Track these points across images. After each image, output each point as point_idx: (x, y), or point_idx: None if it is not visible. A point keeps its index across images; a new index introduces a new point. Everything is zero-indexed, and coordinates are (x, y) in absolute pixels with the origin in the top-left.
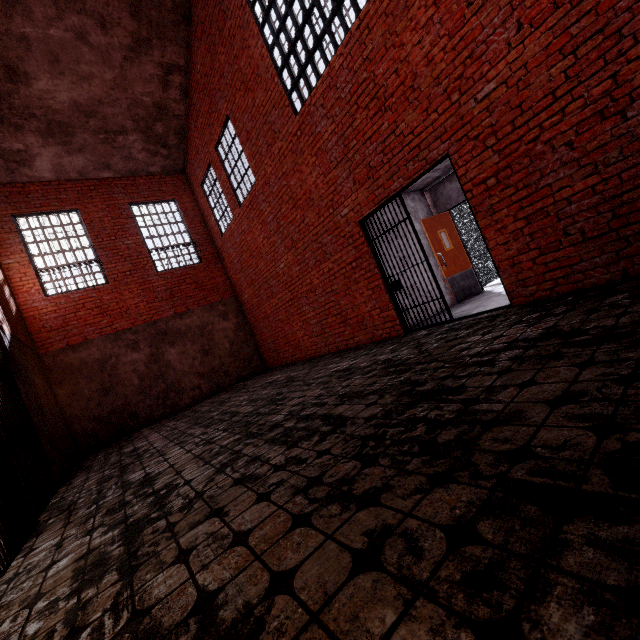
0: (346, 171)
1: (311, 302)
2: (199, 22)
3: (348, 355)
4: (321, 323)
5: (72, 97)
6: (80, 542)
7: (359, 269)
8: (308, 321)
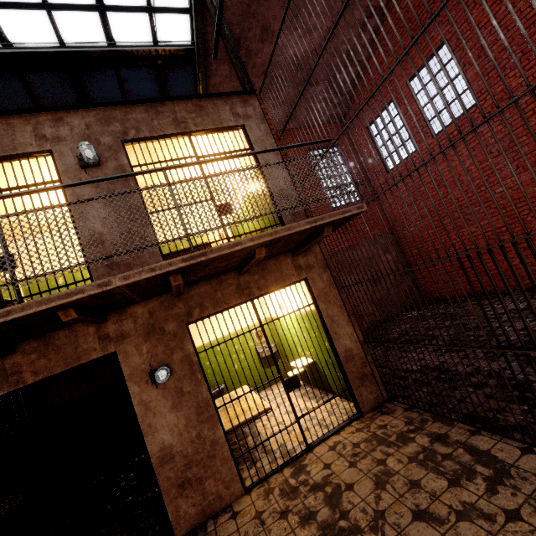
0: None
1: None
2: None
3: None
4: None
5: (294, 51)
6: None
7: None
8: None
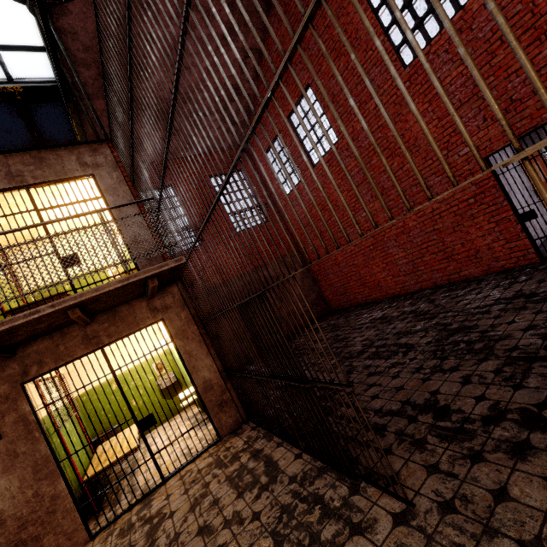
0: (473, 110)
1: (401, 244)
2: (282, 4)
3: (474, 287)
4: (413, 262)
5: None
6: (488, 469)
7: (478, 204)
8: (394, 262)
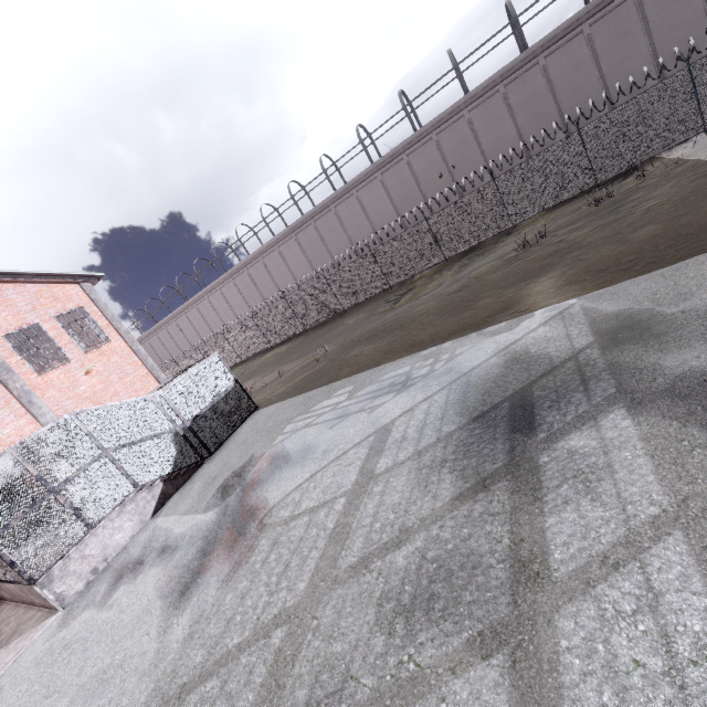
0: None
1: None
2: None
3: None
4: None
5: None
6: None
7: None
8: None
